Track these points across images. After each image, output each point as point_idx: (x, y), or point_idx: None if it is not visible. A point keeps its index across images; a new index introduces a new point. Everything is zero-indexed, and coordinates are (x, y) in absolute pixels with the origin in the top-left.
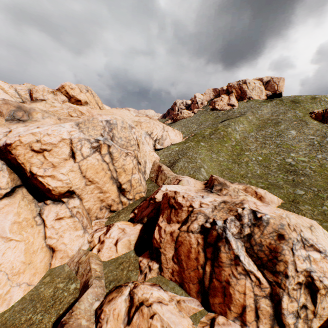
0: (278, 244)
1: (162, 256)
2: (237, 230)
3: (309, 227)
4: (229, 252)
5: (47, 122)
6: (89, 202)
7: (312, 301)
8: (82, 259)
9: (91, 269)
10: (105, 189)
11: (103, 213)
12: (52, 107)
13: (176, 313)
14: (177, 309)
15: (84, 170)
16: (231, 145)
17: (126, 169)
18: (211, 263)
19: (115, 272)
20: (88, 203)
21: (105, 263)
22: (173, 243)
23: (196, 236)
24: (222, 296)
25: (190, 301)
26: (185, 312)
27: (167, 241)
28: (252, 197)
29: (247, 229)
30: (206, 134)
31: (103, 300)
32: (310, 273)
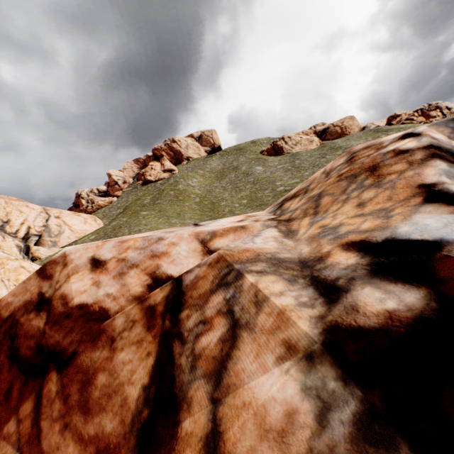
0: None
1: None
2: None
3: None
4: None
5: None
6: None
7: None
8: None
9: None
10: None
11: None
12: None
13: None
14: None
15: None
16: (194, 201)
17: None
18: None
19: None
20: None
21: None
22: None
23: None
24: None
25: None
26: None
27: None
28: None
29: None
30: (146, 202)
31: None
32: None
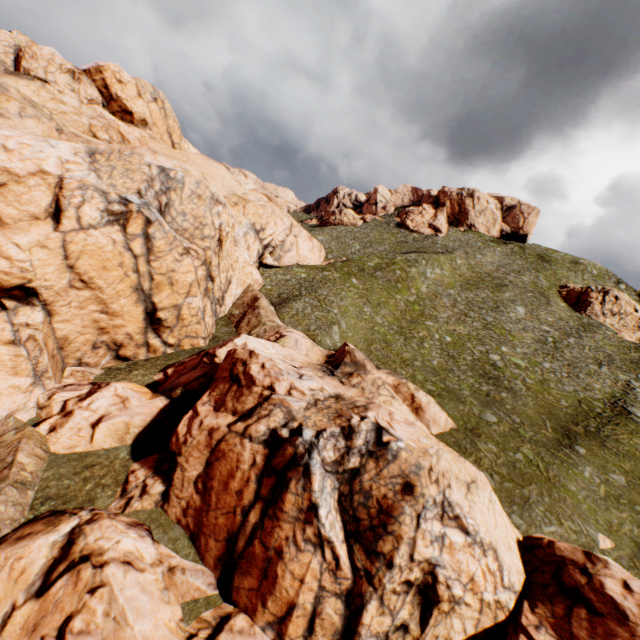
0: (397, 501)
1: (178, 472)
2: (335, 456)
3: (468, 484)
4: (303, 496)
5: (28, 128)
6: (71, 324)
7: (421, 619)
8: (5, 437)
9: (14, 464)
10: (117, 308)
11: (99, 358)
12: (55, 102)
13: (155, 592)
14: (162, 585)
15: (75, 255)
16: (406, 300)
17: (176, 281)
18: (263, 508)
19: (66, 482)
20: (67, 327)
21: (56, 458)
22: (209, 451)
23: (255, 448)
24: (259, 577)
25: (198, 573)
26: (176, 594)
27: (198, 444)
28: (405, 403)
29: (356, 459)
30: (368, 266)
31: (9, 533)
32: (436, 568)
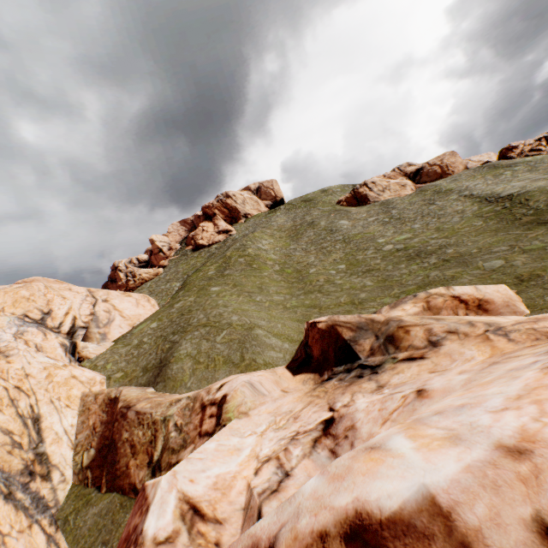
0: None
1: None
2: None
3: None
4: None
5: None
6: None
7: None
8: None
9: None
10: None
11: None
12: None
13: None
14: None
15: None
16: (274, 270)
17: None
18: None
19: None
20: None
21: None
22: None
23: None
24: None
25: None
26: None
27: None
28: (461, 315)
29: None
30: (211, 273)
31: None
32: None
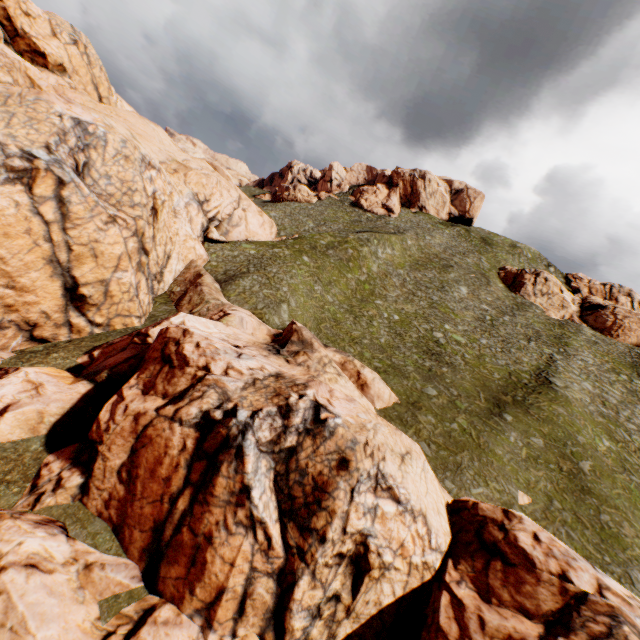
0: (333, 477)
1: (99, 462)
2: (271, 436)
3: (403, 455)
4: (235, 478)
5: None
6: None
7: (353, 588)
8: None
9: None
10: (27, 282)
11: (8, 339)
12: None
13: (67, 593)
14: (76, 584)
15: None
16: (358, 279)
17: (101, 253)
18: (193, 494)
19: None
20: None
21: None
22: (134, 437)
23: (186, 432)
24: (187, 564)
25: (120, 568)
26: (93, 592)
27: (122, 430)
28: (351, 380)
29: (294, 437)
30: (321, 244)
31: None
32: (368, 538)
